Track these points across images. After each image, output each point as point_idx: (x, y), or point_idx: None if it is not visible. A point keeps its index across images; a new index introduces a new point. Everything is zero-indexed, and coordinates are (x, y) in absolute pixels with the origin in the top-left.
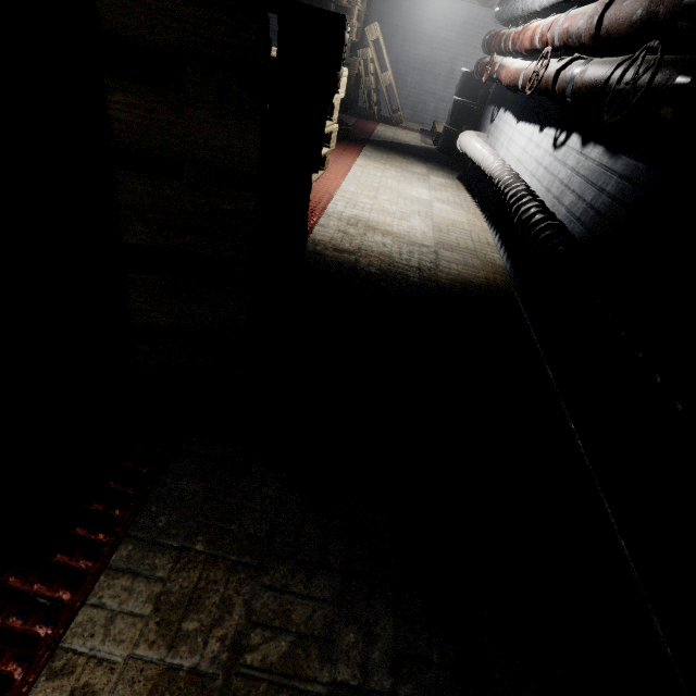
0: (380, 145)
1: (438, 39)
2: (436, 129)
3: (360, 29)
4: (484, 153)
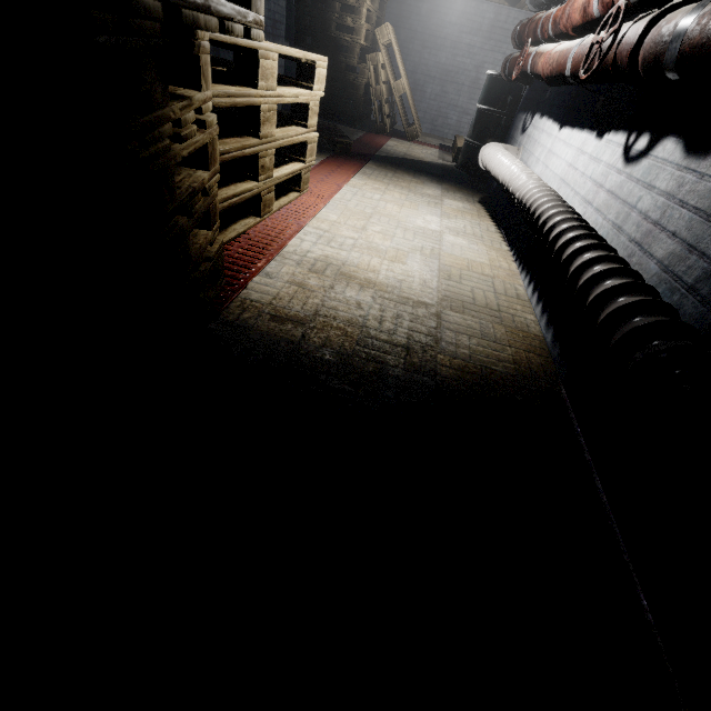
0: (386, 161)
1: (462, 45)
2: (457, 144)
3: (371, 33)
4: (513, 170)
